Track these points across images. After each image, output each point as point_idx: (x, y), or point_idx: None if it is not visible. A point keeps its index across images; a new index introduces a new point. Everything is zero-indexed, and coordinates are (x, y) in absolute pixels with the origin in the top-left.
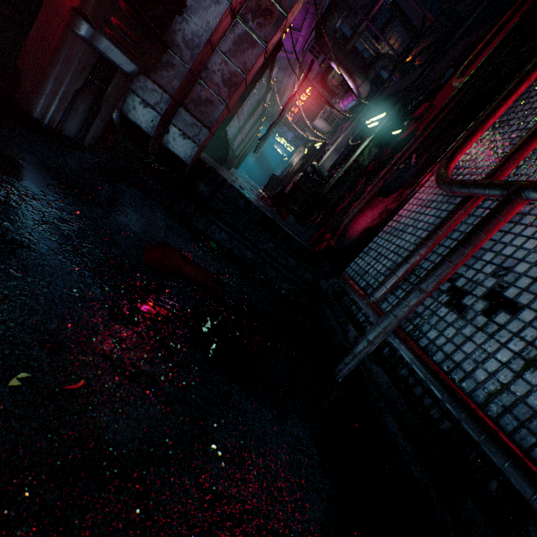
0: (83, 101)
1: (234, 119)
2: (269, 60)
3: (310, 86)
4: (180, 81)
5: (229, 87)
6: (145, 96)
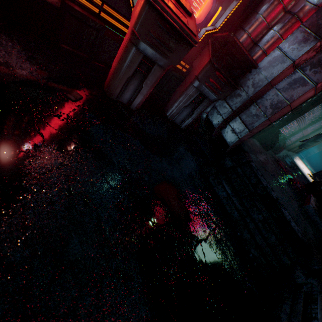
0: (186, 110)
1: (292, 123)
2: None
3: None
4: (241, 104)
5: (273, 109)
6: (220, 109)
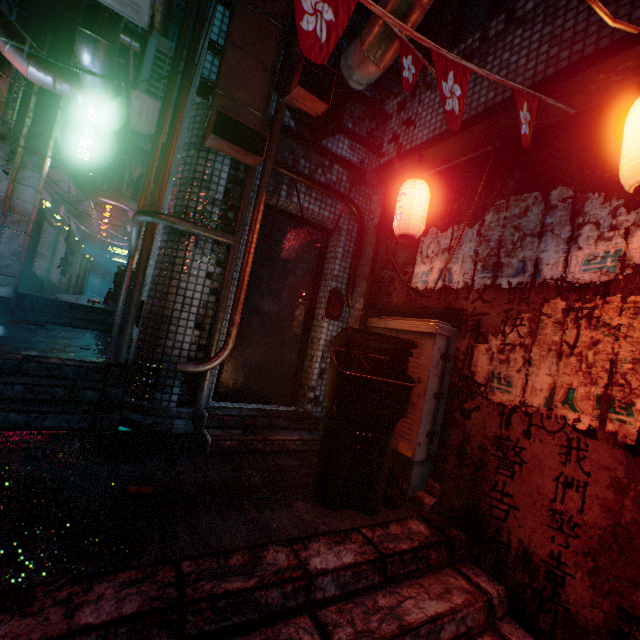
0: None
1: (38, 261)
2: (42, 223)
3: (109, 205)
4: None
5: (17, 256)
6: None
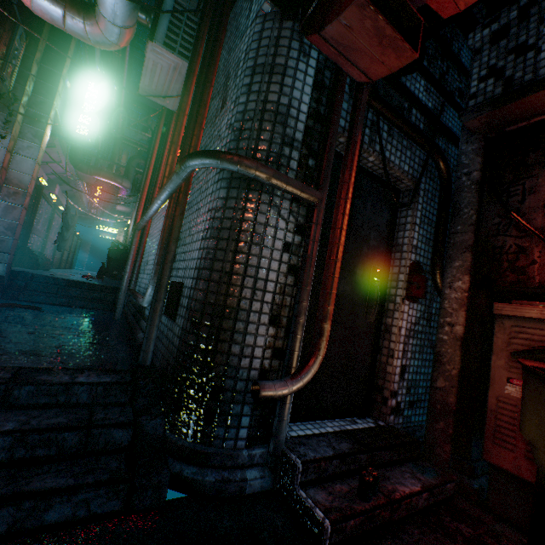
0: None
1: (33, 237)
2: (39, 198)
3: (100, 185)
4: None
5: (11, 230)
6: None
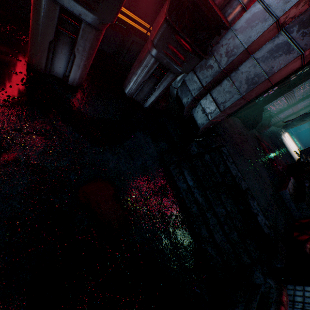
0: (147, 85)
1: (280, 100)
2: None
3: None
4: (212, 77)
5: (249, 84)
6: (189, 84)
